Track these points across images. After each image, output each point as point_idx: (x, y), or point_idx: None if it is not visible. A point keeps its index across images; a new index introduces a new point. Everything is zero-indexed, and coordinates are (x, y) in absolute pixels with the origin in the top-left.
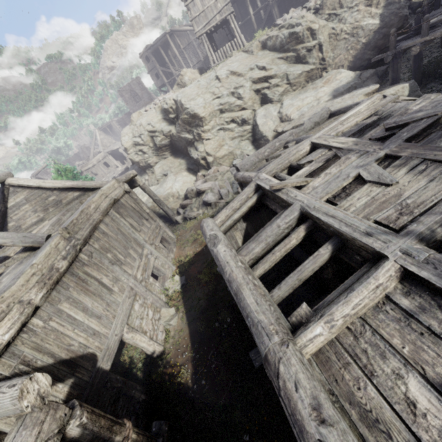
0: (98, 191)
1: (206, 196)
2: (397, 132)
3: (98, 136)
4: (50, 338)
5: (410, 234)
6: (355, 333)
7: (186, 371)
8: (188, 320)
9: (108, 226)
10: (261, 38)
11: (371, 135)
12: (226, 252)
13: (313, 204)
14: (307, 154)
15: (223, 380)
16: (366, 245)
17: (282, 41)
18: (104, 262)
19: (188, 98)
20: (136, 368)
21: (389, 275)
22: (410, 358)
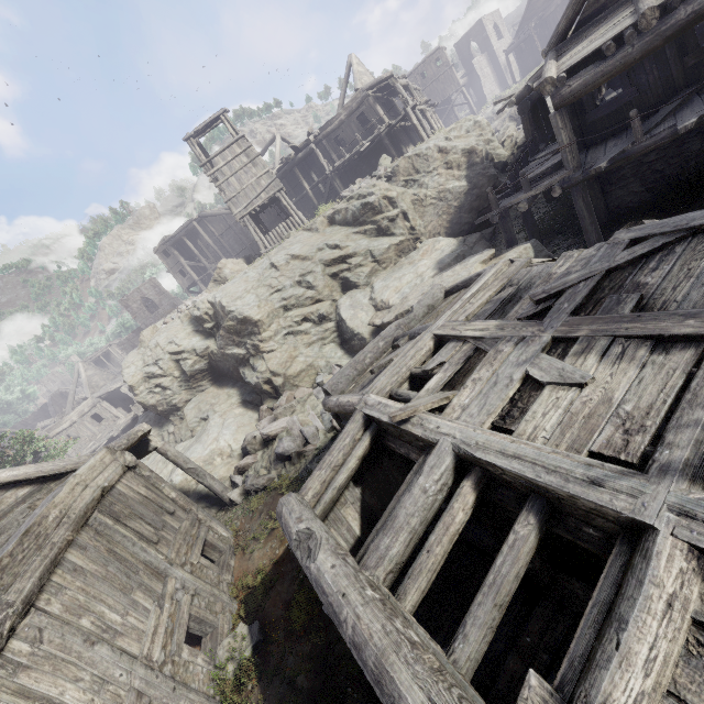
0: (68, 480)
1: (281, 444)
2: (553, 304)
3: (83, 373)
4: None
5: (669, 471)
6: None
7: None
8: None
9: (85, 550)
10: (326, 213)
11: (517, 313)
12: (337, 568)
13: (473, 437)
14: (432, 352)
15: None
16: (601, 507)
17: (355, 213)
18: (72, 645)
19: (232, 297)
20: None
21: (678, 570)
22: None
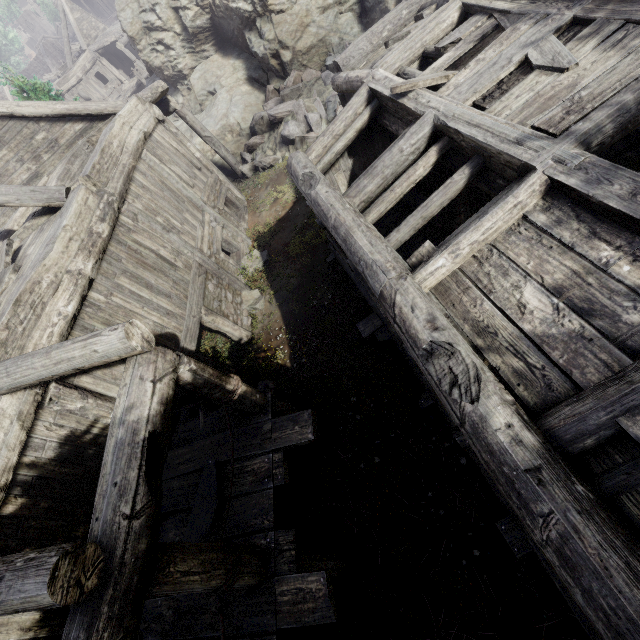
0: (116, 118)
1: (286, 127)
2: None
3: (69, 14)
4: (119, 315)
5: (571, 136)
6: (480, 259)
7: (282, 353)
8: (278, 302)
9: (146, 176)
10: None
11: None
12: (329, 193)
13: (453, 110)
14: (453, 29)
15: (326, 356)
16: (513, 159)
17: None
18: (156, 229)
19: None
20: (222, 357)
21: (532, 190)
22: (532, 272)
